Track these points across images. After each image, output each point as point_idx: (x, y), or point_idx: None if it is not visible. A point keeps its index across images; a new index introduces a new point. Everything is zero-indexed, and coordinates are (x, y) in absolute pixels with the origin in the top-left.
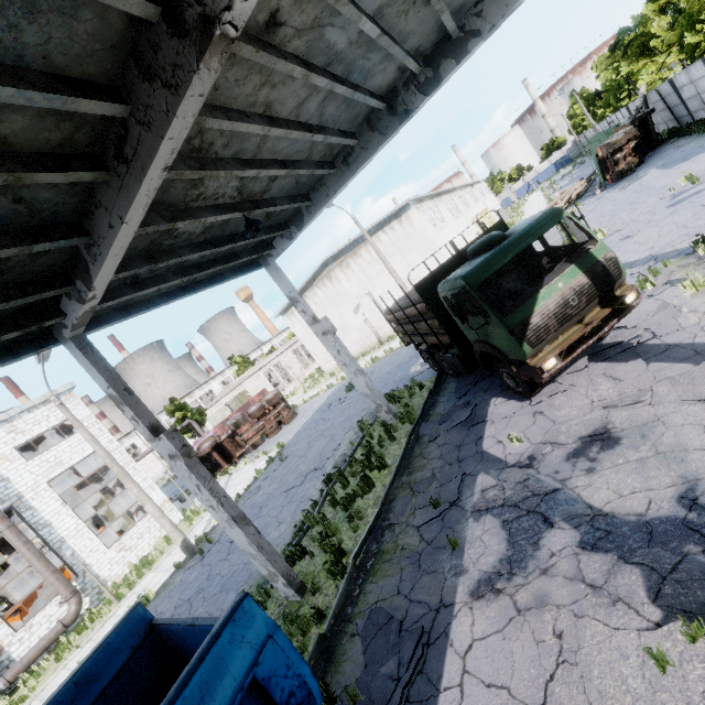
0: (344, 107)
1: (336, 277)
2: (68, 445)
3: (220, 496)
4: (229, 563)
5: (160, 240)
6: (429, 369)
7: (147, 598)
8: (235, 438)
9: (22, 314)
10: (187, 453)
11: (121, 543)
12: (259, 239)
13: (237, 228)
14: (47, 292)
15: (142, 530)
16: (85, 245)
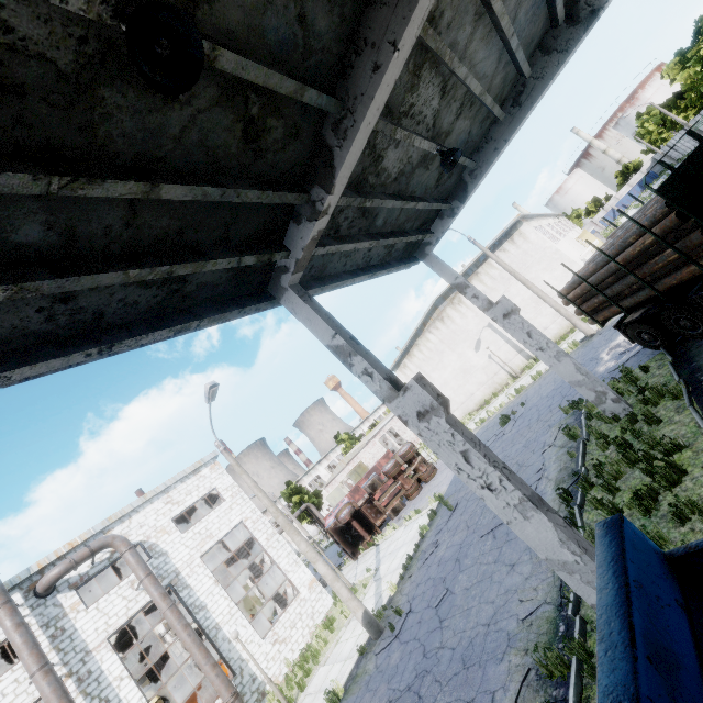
0: (529, 16)
1: (448, 316)
2: (216, 516)
3: (500, 466)
4: (452, 630)
5: (367, 173)
6: (634, 356)
7: (335, 695)
8: (373, 503)
9: (254, 243)
10: (445, 404)
11: (275, 633)
12: (430, 208)
13: (415, 188)
14: (290, 194)
15: (294, 617)
16: (332, 124)
